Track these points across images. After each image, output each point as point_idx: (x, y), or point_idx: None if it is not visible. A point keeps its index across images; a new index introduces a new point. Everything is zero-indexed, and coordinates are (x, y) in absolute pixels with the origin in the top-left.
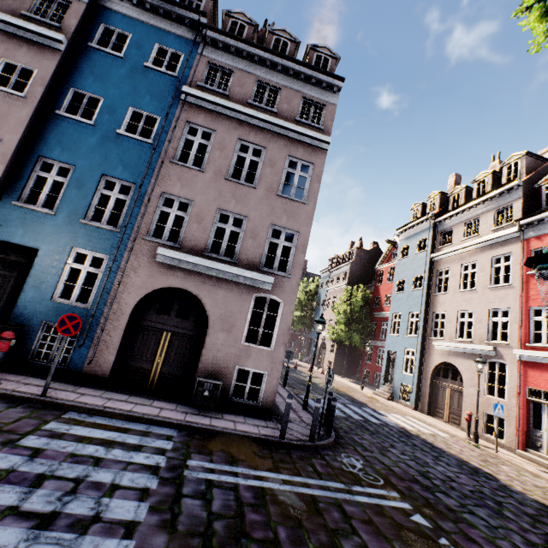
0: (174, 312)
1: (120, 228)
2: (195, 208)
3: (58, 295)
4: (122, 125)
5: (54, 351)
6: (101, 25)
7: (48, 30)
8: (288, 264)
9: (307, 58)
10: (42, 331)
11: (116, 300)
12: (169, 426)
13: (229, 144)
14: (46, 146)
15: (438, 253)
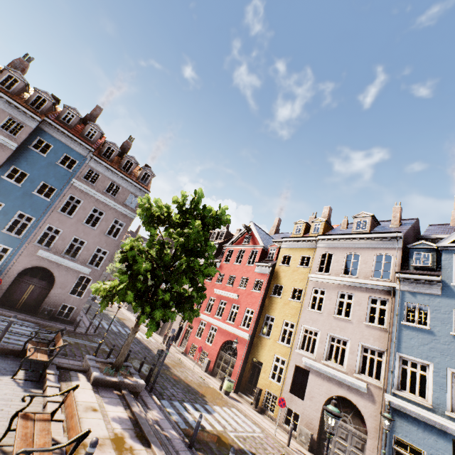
0: (39, 277)
1: (22, 237)
2: (63, 234)
3: None
4: (36, 189)
5: None
6: (38, 137)
7: (10, 140)
8: (101, 264)
9: (141, 172)
10: None
11: (11, 268)
12: (30, 322)
13: (88, 208)
14: None
15: None
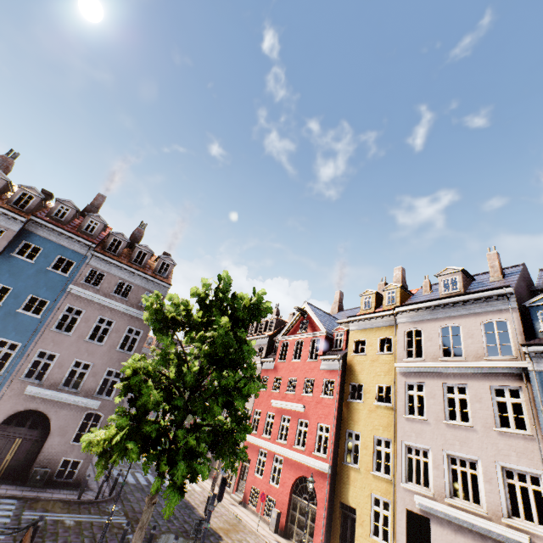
0: (28, 424)
1: (3, 372)
2: (60, 358)
3: None
4: (22, 305)
5: None
6: (23, 241)
7: None
8: (114, 391)
9: (157, 263)
10: None
11: None
12: (12, 499)
13: (92, 318)
14: None
15: None
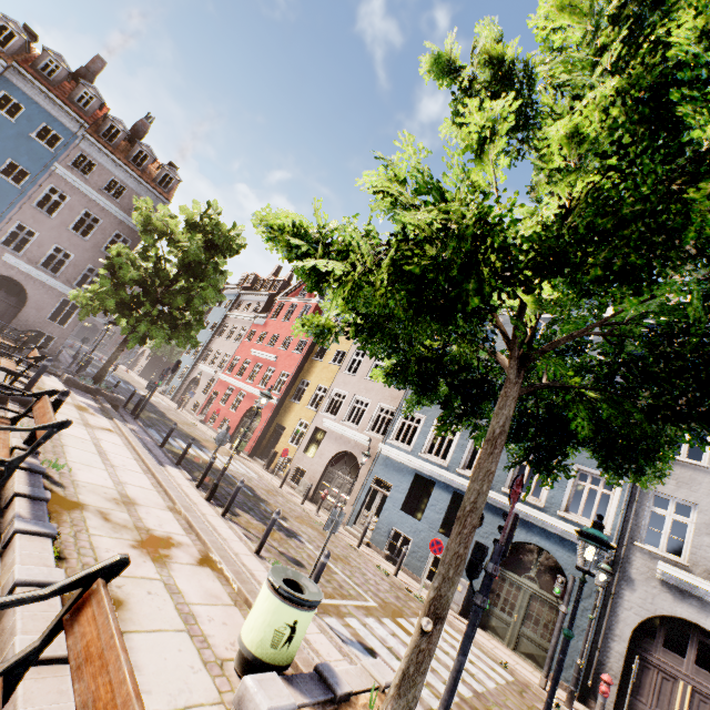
0: (5, 289)
1: None
2: (40, 238)
3: None
4: (0, 168)
5: None
6: (3, 91)
7: None
8: None
9: (159, 172)
10: None
11: None
12: None
13: (78, 209)
14: None
15: (230, 313)
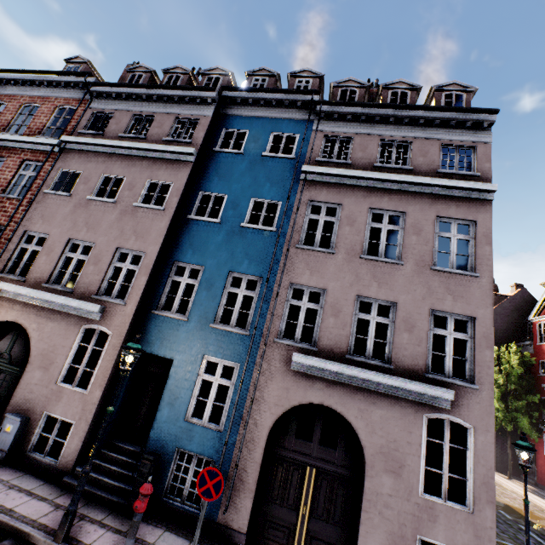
0: (316, 437)
1: (249, 329)
2: (329, 298)
3: (191, 414)
4: (245, 217)
5: (187, 486)
6: (222, 130)
7: (182, 147)
8: (468, 365)
9: (433, 101)
10: (175, 459)
11: (250, 421)
12: None
13: (358, 216)
14: (180, 251)
15: None
